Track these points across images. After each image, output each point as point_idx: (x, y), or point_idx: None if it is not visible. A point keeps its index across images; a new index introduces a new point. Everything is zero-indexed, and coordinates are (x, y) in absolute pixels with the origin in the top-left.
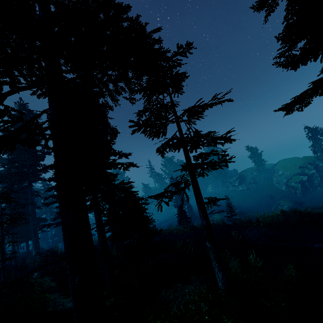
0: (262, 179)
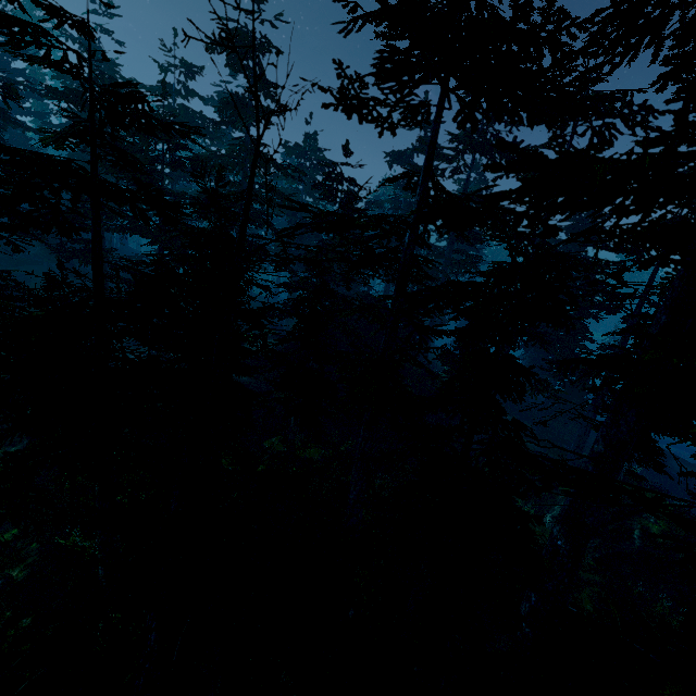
0: None
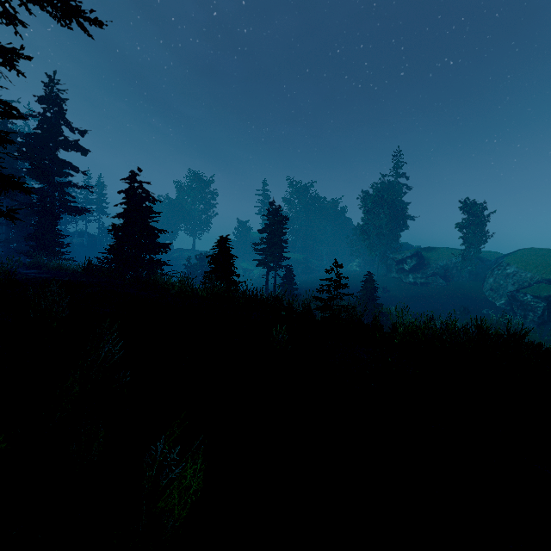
0: (464, 276)
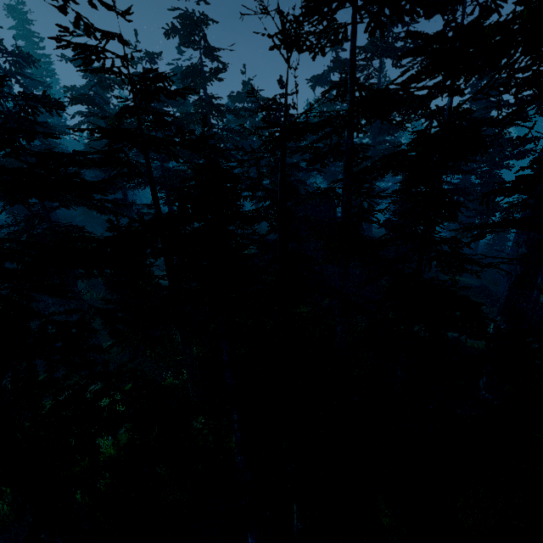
0: None
